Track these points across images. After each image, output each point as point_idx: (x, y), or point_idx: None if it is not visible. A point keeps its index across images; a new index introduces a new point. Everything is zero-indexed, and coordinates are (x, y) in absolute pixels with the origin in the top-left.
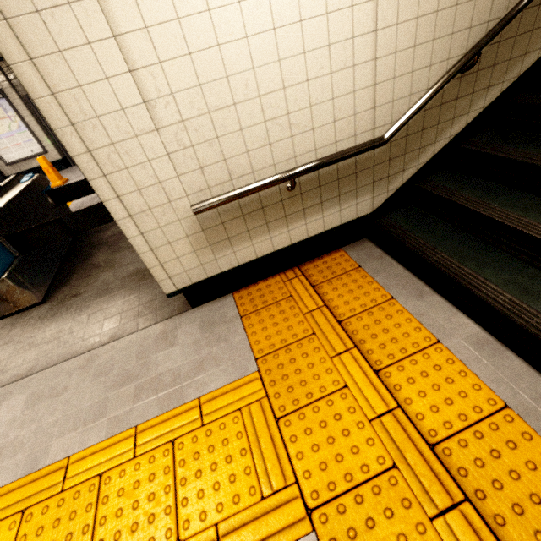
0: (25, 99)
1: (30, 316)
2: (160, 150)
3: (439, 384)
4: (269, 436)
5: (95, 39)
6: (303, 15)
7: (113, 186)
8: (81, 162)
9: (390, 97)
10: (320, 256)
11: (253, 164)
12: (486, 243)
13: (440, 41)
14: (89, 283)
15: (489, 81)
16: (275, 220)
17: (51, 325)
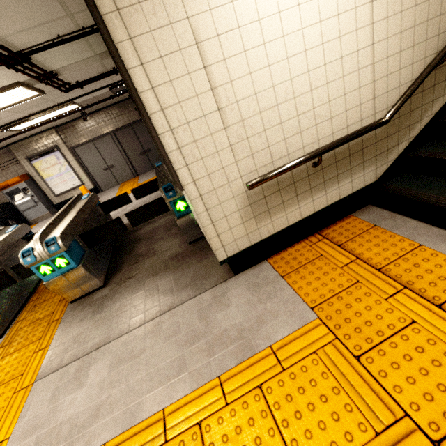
0: (71, 150)
1: (95, 298)
2: (225, 143)
3: None
4: (356, 373)
5: (193, 70)
6: (324, 40)
7: (191, 173)
8: (173, 157)
9: (385, 89)
10: (334, 223)
11: (288, 148)
12: None
13: (418, 46)
14: (138, 268)
15: None
16: (302, 192)
17: (115, 302)
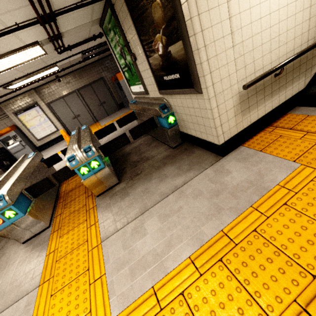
0: (47, 105)
1: (116, 190)
2: (232, 57)
3: None
4: None
5: (221, 4)
6: None
7: (212, 78)
8: (203, 66)
9: (314, 24)
10: (278, 119)
11: (263, 63)
12: None
13: None
14: (140, 168)
15: None
16: (267, 95)
17: (136, 189)
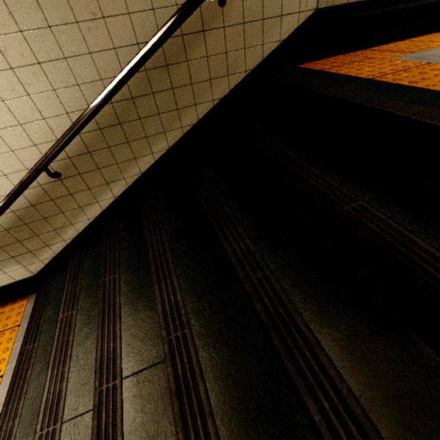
0: None
1: None
2: None
3: None
4: None
5: None
6: None
7: None
8: None
9: None
10: (7, 303)
11: None
12: None
13: (1, 157)
14: None
15: (105, 179)
16: None
17: None
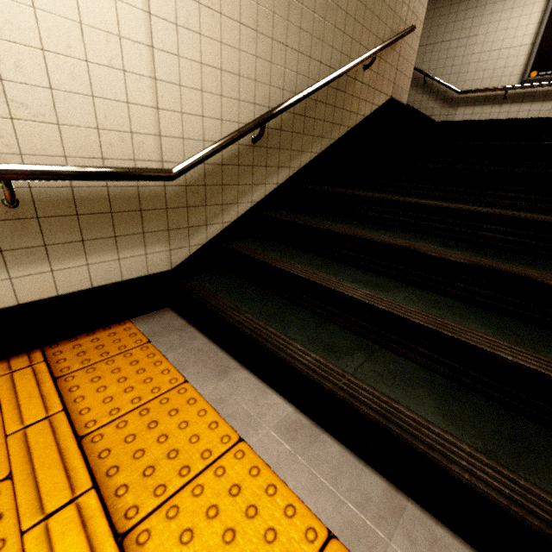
0: None
1: None
2: None
3: (234, 525)
4: None
5: None
6: None
7: None
8: None
9: (179, 132)
10: (92, 331)
11: None
12: (291, 303)
13: (229, 101)
14: None
15: (279, 162)
16: None
17: None
